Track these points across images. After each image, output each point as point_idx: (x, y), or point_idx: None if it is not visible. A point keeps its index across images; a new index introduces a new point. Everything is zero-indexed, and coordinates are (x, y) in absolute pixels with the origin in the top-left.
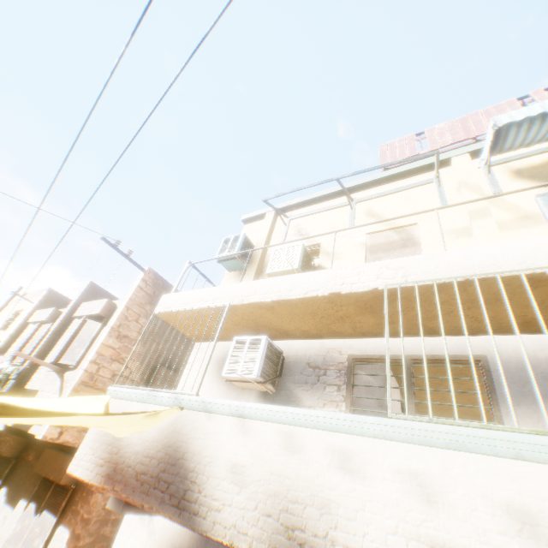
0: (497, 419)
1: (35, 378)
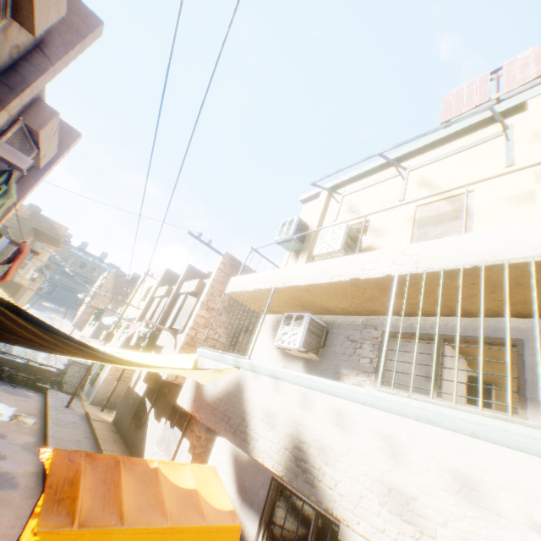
0: (520, 404)
1: (160, 337)
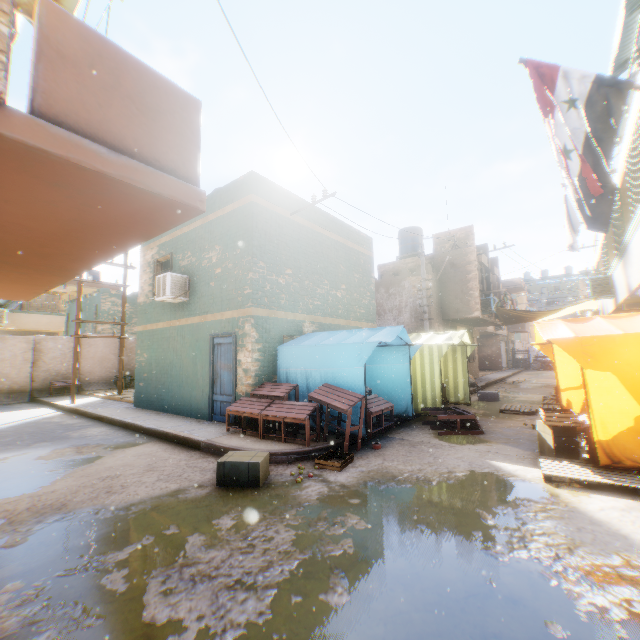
0: None
1: None
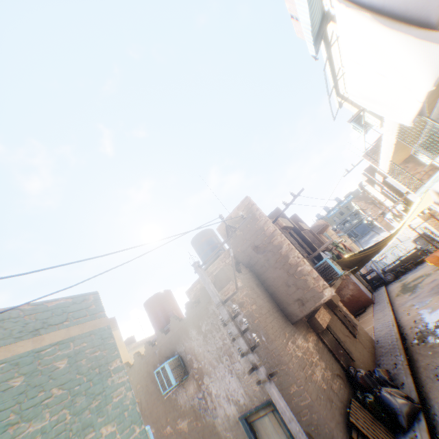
0: None
1: (409, 199)
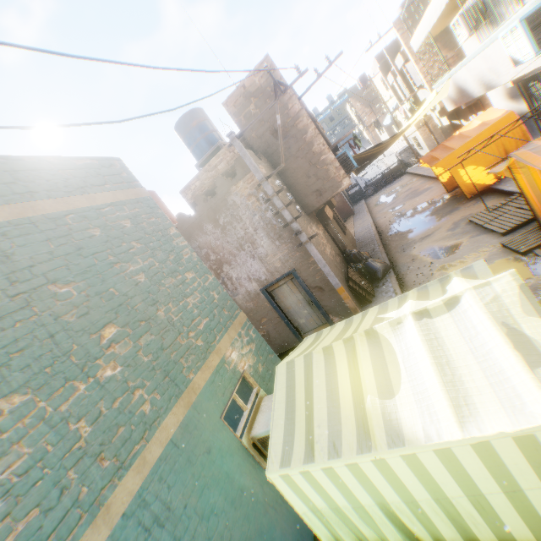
0: None
1: (419, 97)
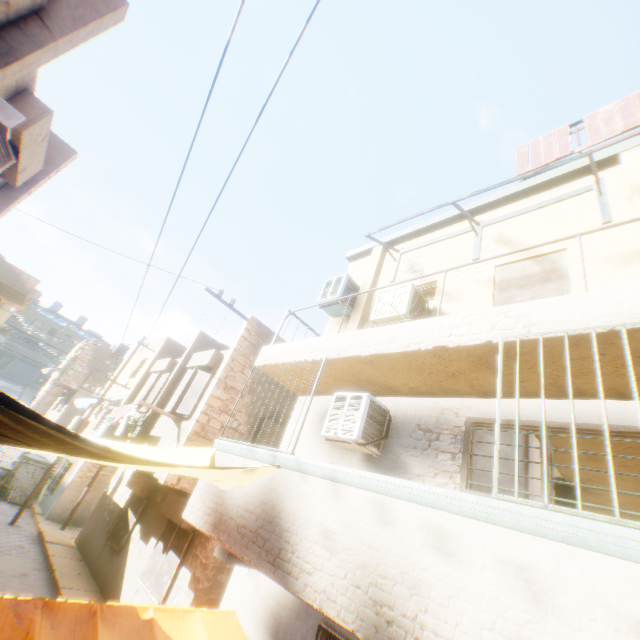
0: None
1: (157, 425)
